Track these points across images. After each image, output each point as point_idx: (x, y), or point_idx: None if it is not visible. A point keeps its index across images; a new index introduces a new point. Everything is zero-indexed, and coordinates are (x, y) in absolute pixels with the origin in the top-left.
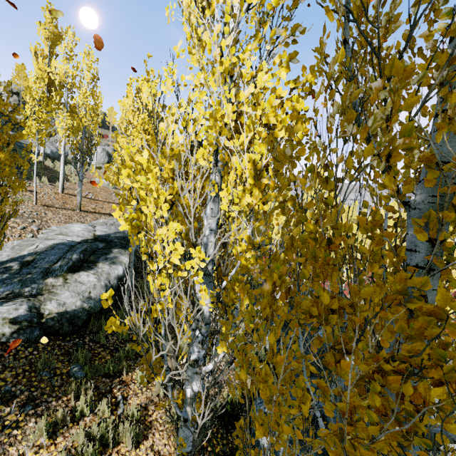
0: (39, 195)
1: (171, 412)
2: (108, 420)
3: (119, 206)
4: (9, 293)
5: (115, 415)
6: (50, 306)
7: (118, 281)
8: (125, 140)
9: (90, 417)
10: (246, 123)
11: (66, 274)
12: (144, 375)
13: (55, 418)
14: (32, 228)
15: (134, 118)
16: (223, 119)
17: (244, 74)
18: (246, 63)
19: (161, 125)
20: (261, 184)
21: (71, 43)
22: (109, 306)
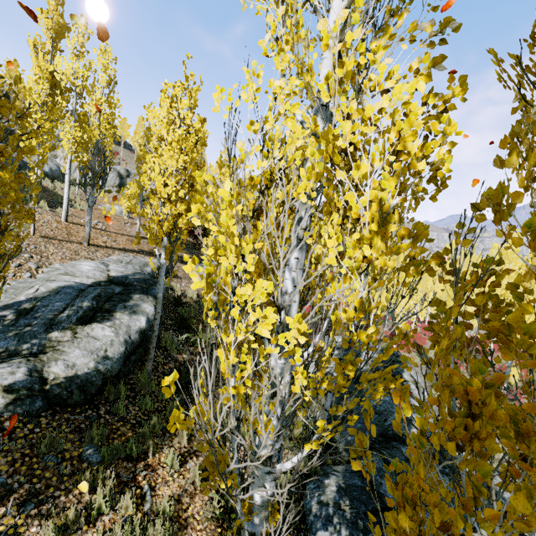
0: (37, 224)
1: (211, 505)
2: (135, 521)
3: (135, 239)
4: (2, 351)
5: (141, 512)
6: (56, 369)
7: (140, 336)
8: (157, 161)
9: (110, 515)
10: (363, 148)
11: (75, 327)
12: (175, 457)
13: (65, 519)
14: (29, 265)
15: (168, 133)
16: (336, 141)
17: (365, 82)
18: (379, 65)
19: (239, 145)
20: (385, 232)
21: (83, 37)
22: (128, 367)
